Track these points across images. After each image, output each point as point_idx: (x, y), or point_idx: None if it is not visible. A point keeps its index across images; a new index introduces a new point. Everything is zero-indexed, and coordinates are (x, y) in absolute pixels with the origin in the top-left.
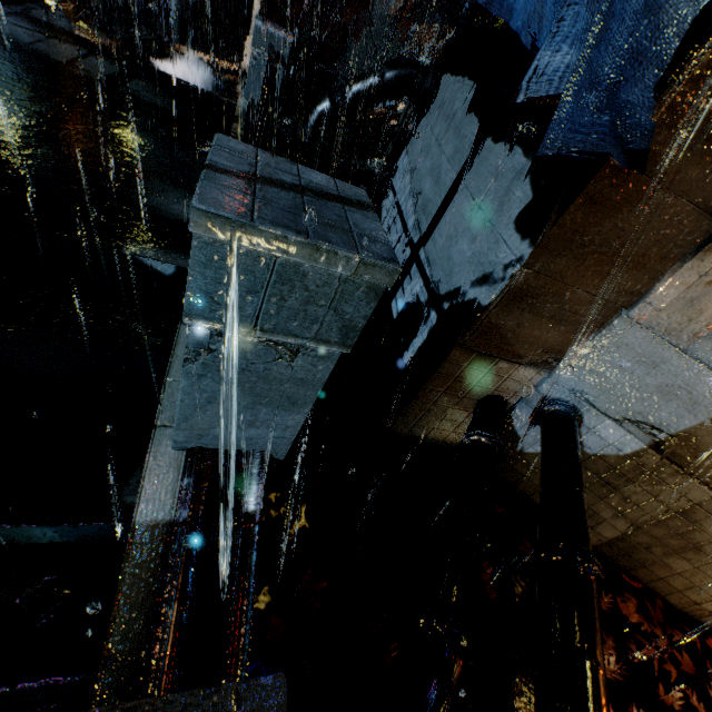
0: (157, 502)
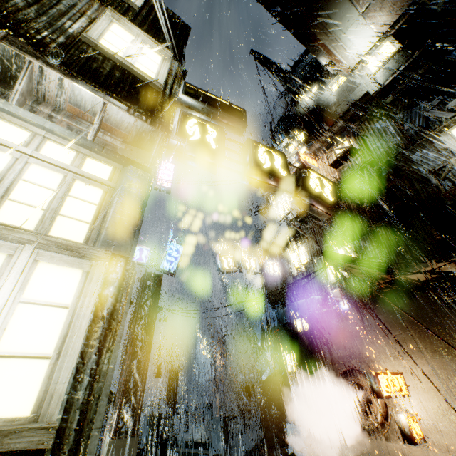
0: None
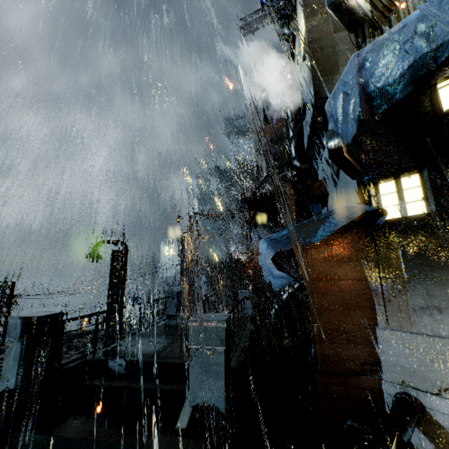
0: (183, 422)
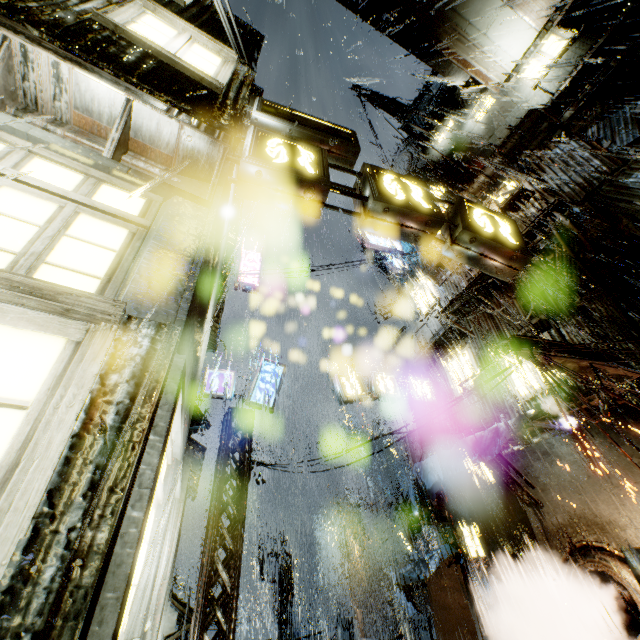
0: None
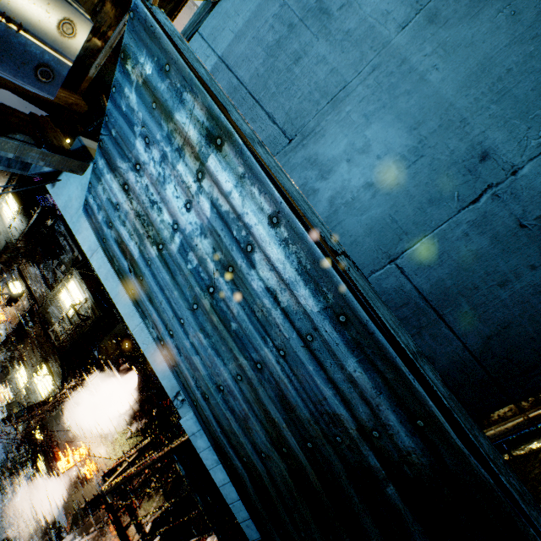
0: None
